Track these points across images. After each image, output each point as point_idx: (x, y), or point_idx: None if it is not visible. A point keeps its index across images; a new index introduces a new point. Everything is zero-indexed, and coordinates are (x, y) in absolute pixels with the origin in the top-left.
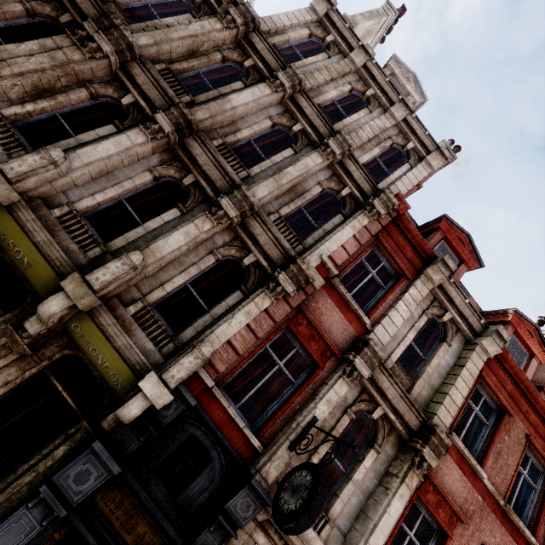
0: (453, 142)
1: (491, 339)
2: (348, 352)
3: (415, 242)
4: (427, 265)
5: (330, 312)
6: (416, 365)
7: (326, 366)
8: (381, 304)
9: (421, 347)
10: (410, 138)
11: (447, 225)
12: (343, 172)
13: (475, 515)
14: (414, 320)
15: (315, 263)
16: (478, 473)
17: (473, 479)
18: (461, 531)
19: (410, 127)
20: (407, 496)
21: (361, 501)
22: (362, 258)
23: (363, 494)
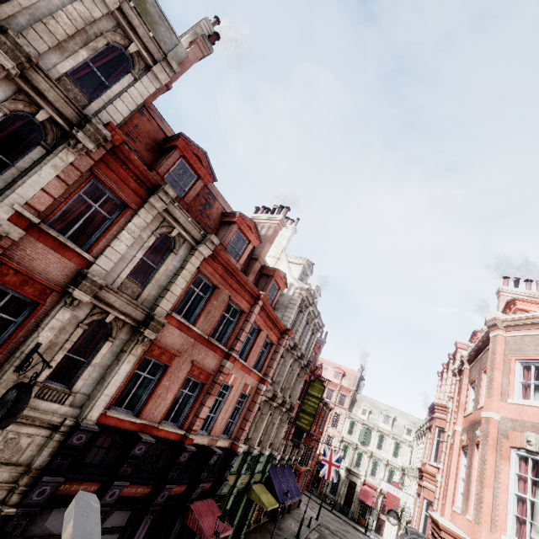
0: (219, 21)
1: (205, 246)
2: (69, 286)
3: (140, 172)
4: (154, 192)
5: (44, 255)
6: (150, 273)
7: (48, 301)
8: (105, 237)
9: (154, 259)
10: (131, 37)
11: (185, 143)
12: (31, 90)
13: (189, 349)
14: (143, 241)
15: (7, 215)
16: (192, 328)
17: (189, 332)
18: (179, 360)
19: (129, 21)
20: (133, 360)
21: (102, 373)
22: (80, 193)
23: (103, 369)
